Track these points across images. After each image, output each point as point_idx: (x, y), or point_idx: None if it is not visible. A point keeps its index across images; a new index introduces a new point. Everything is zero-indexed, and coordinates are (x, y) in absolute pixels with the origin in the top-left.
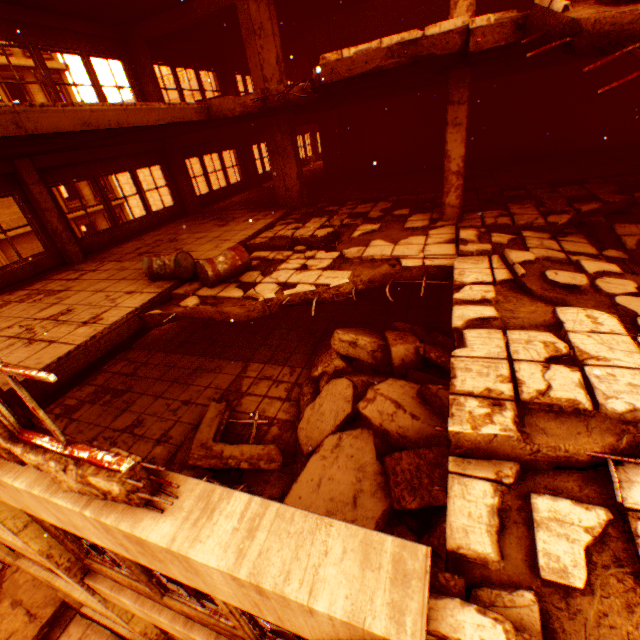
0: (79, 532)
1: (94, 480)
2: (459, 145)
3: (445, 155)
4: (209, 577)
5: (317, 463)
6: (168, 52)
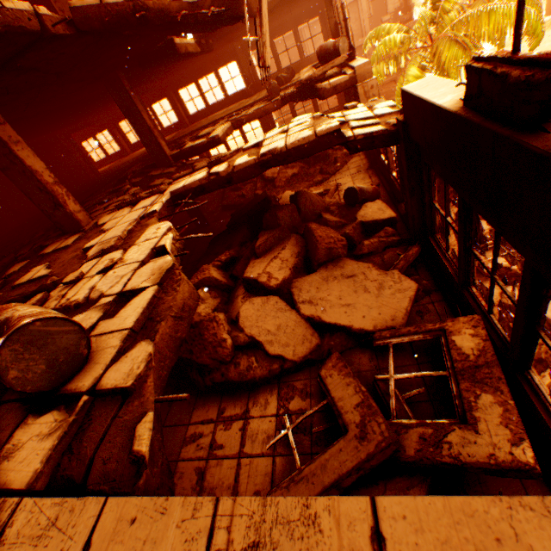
0: None
1: None
2: (36, 159)
3: (33, 170)
4: None
5: (330, 313)
6: None
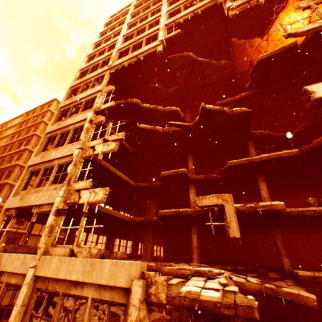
0: (69, 276)
1: (92, 249)
2: (195, 238)
3: (192, 241)
4: (105, 268)
5: None
6: (125, 209)
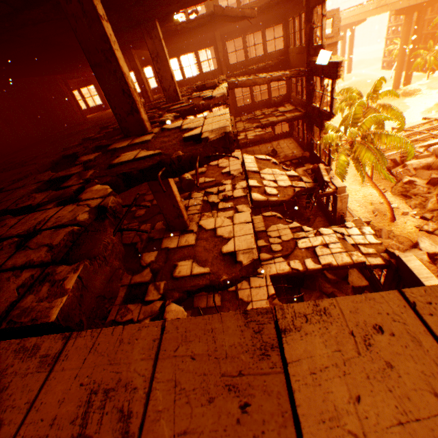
0: None
1: None
2: None
3: None
4: None
5: None
6: None
